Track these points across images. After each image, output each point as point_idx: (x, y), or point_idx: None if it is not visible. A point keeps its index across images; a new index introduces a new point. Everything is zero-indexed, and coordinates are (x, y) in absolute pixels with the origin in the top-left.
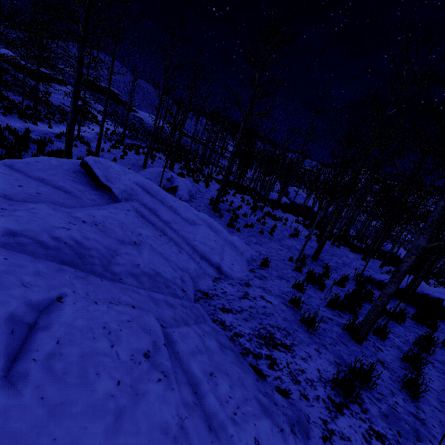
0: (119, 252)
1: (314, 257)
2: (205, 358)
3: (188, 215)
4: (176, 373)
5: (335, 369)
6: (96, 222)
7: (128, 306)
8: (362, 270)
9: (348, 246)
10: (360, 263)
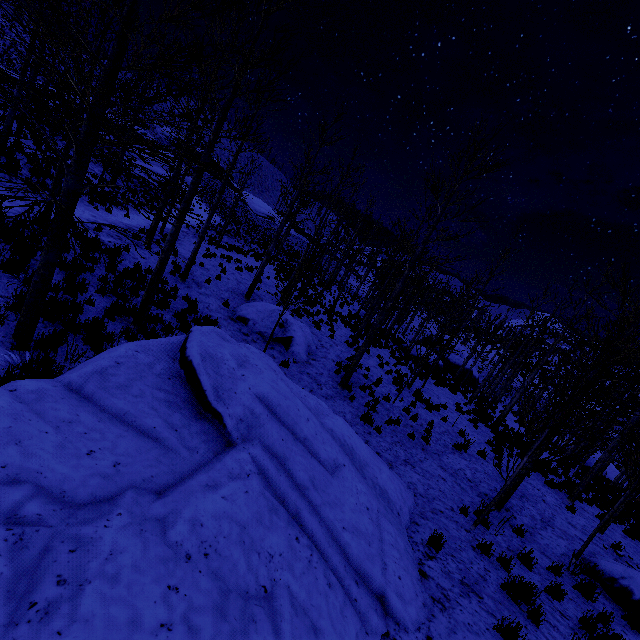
0: None
1: (497, 504)
2: None
3: (327, 452)
4: None
5: None
6: (205, 543)
7: None
8: (580, 550)
9: (540, 470)
10: (567, 520)
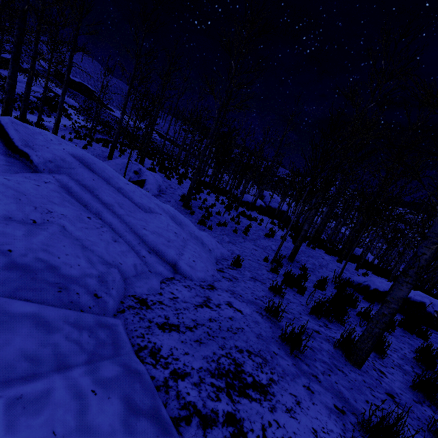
0: None
1: (291, 258)
2: None
3: (143, 201)
4: None
5: (338, 424)
6: None
7: None
8: (340, 272)
9: (323, 248)
10: (336, 265)
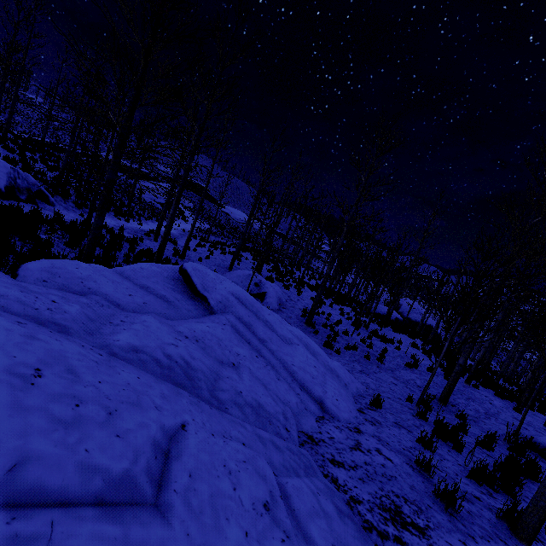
0: (221, 375)
1: (442, 399)
2: (324, 524)
3: (283, 332)
4: (297, 536)
5: None
6: (196, 337)
7: (239, 442)
8: (517, 427)
9: (491, 387)
10: (513, 416)
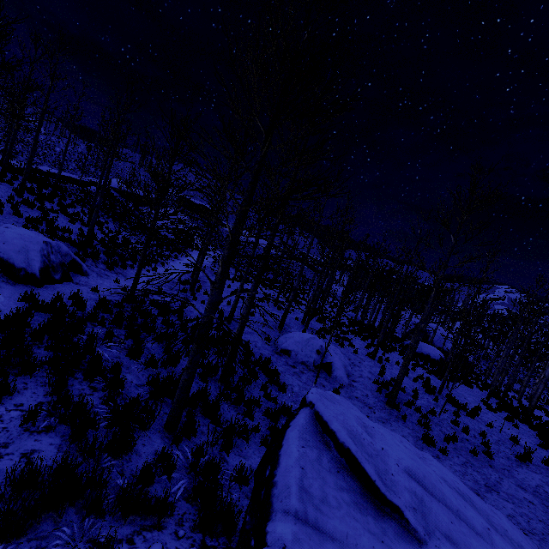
0: None
1: None
2: None
3: (475, 519)
4: None
5: None
6: None
7: None
8: None
9: None
10: None
